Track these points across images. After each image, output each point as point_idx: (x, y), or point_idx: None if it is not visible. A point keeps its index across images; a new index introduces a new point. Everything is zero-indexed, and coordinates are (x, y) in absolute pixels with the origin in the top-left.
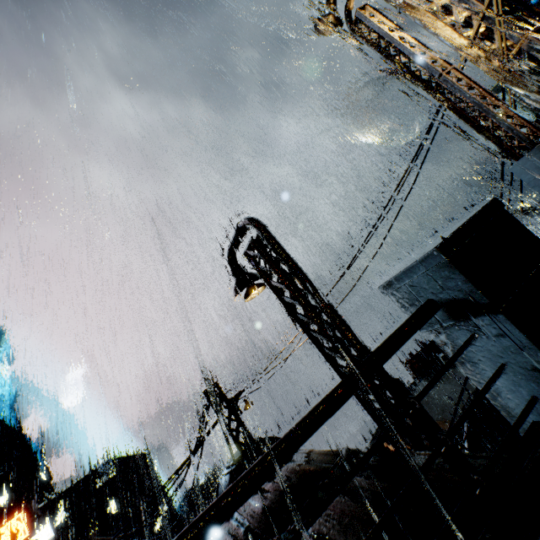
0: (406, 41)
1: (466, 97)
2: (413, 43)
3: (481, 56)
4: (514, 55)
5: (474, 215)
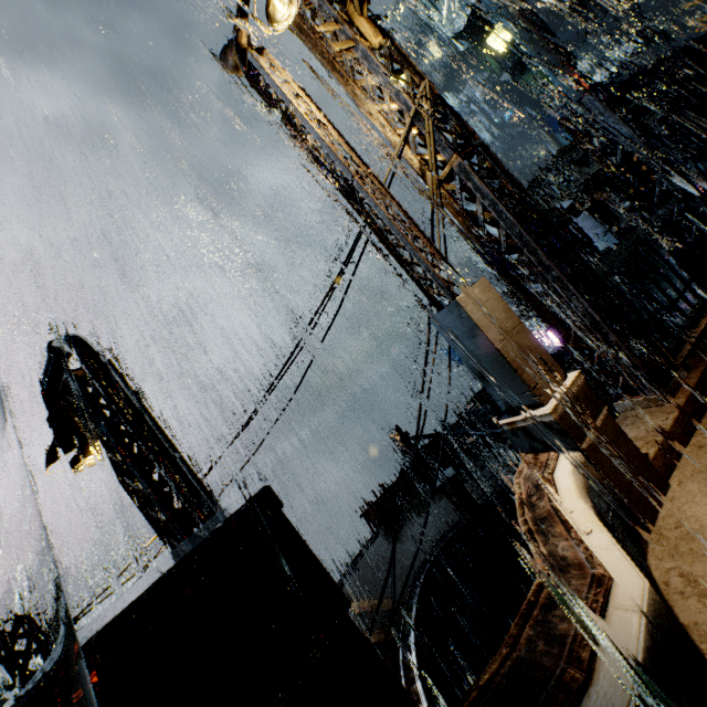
0: (314, 118)
1: (382, 216)
2: (324, 123)
3: (416, 164)
4: (447, 174)
5: (191, 554)
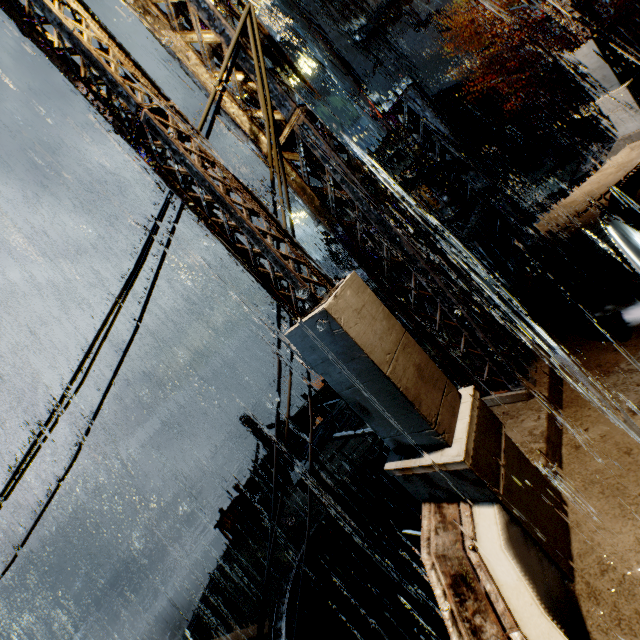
0: None
1: (198, 177)
2: (78, 11)
3: (246, 123)
4: (287, 138)
5: None
